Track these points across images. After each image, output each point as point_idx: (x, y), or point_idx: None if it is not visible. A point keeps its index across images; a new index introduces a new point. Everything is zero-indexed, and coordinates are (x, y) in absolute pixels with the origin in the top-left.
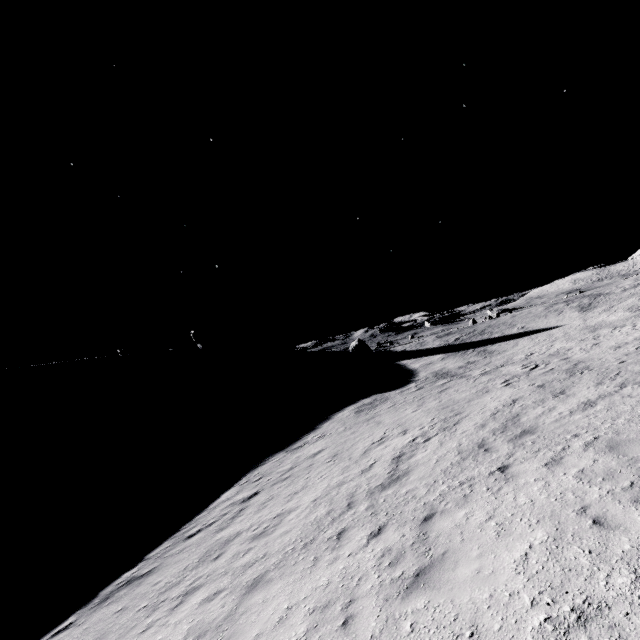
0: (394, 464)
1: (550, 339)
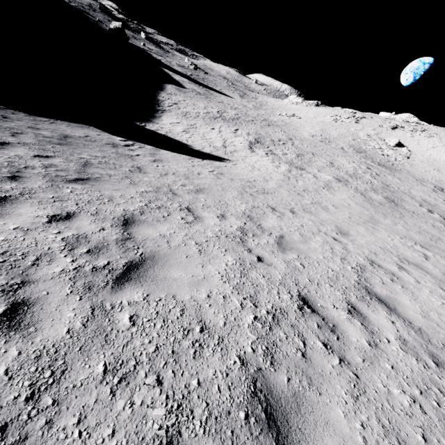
0: (219, 114)
1: (232, 102)
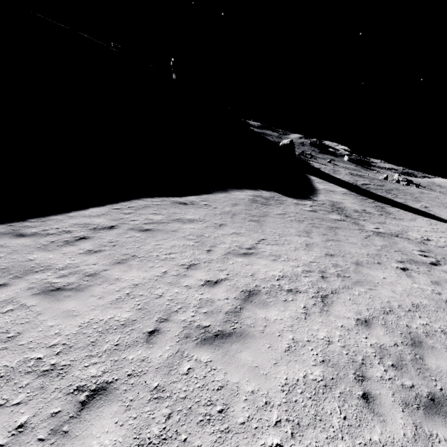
0: (240, 302)
1: None
